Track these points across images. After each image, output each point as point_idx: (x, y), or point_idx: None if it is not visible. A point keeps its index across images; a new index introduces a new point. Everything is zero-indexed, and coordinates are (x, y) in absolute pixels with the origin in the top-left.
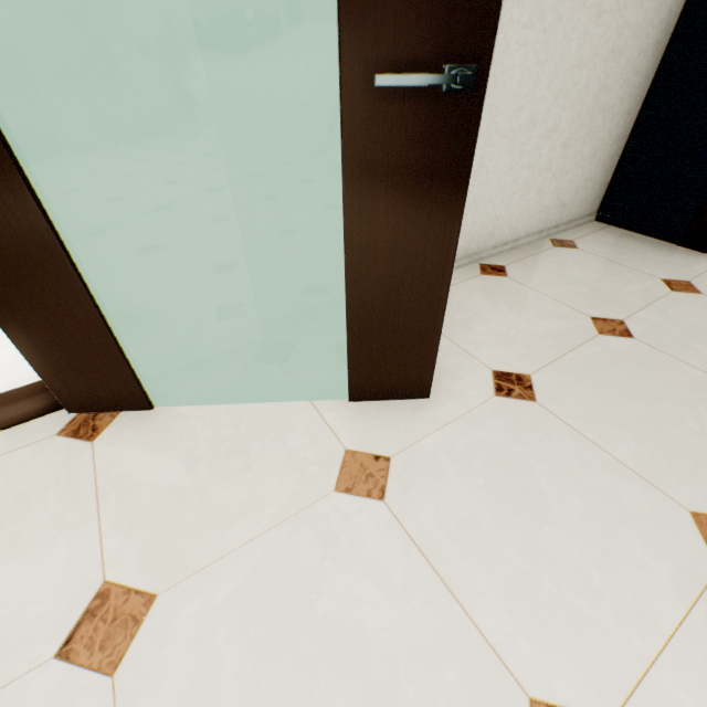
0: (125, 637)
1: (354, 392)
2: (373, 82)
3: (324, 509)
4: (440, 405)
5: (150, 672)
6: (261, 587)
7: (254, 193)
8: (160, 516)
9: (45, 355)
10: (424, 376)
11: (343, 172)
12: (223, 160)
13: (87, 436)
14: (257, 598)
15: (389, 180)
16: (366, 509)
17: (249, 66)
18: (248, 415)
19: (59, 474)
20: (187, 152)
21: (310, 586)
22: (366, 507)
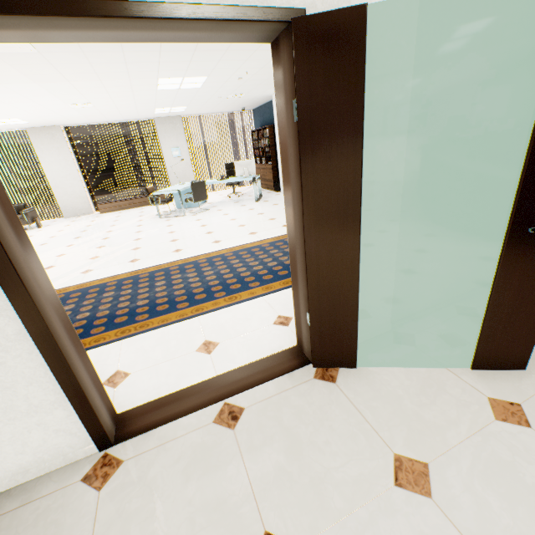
0: (424, 481)
1: (476, 364)
2: (523, 228)
3: (495, 429)
4: (534, 375)
5: (450, 499)
6: (484, 466)
7: (404, 257)
8: (400, 424)
9: (321, 336)
10: (524, 356)
11: (500, 259)
12: (397, 245)
13: (330, 380)
14: (486, 471)
15: (523, 261)
16: (522, 431)
17: (415, 208)
18: (412, 374)
19: (330, 398)
20: (385, 244)
21: (514, 468)
22: (522, 430)
